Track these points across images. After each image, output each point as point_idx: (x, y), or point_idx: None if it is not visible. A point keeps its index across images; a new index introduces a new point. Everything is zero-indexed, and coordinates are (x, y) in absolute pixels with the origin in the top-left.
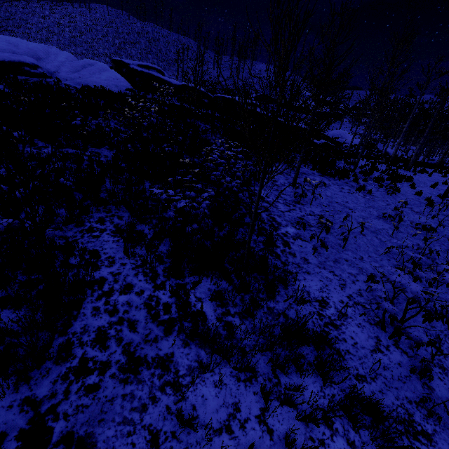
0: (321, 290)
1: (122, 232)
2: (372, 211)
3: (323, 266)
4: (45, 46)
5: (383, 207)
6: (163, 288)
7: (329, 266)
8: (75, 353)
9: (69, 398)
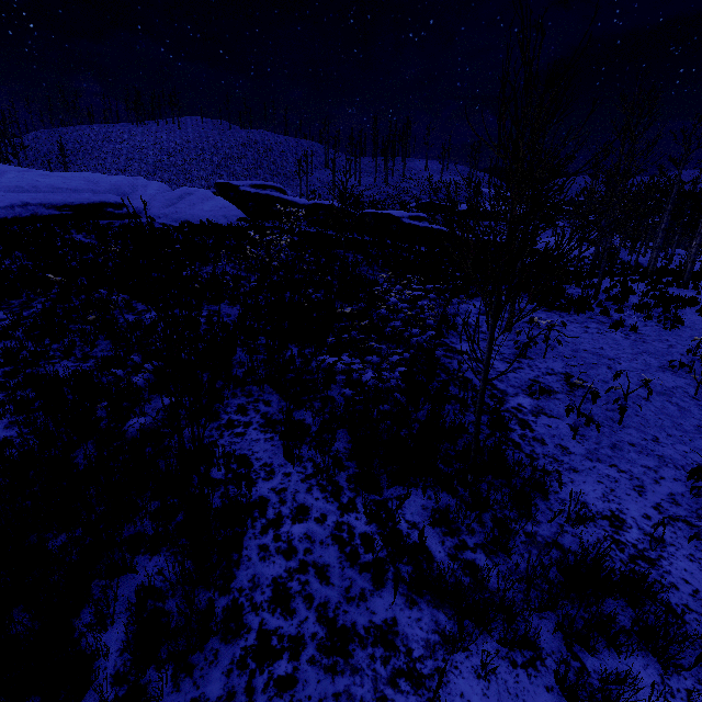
0: (606, 499)
1: (275, 425)
2: (647, 359)
3: (595, 457)
4: (130, 179)
5: (664, 351)
6: (353, 510)
7: (605, 456)
8: (248, 624)
9: (255, 701)
